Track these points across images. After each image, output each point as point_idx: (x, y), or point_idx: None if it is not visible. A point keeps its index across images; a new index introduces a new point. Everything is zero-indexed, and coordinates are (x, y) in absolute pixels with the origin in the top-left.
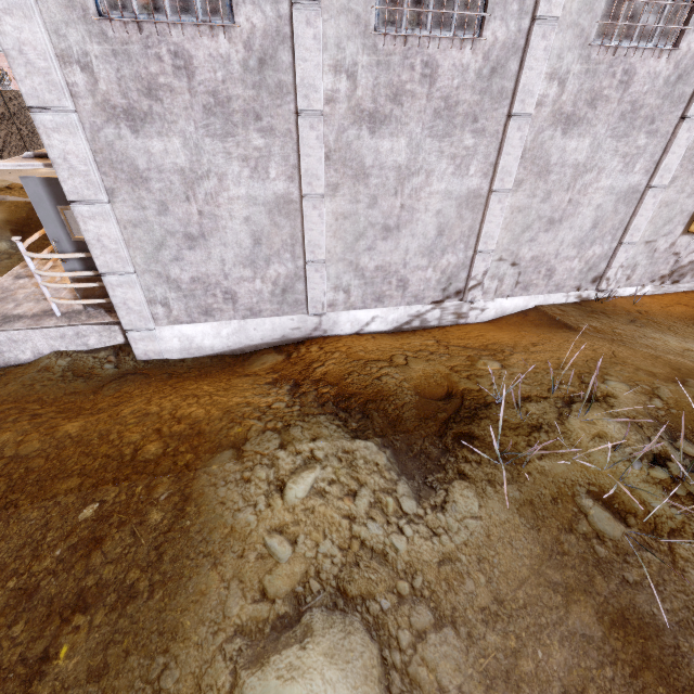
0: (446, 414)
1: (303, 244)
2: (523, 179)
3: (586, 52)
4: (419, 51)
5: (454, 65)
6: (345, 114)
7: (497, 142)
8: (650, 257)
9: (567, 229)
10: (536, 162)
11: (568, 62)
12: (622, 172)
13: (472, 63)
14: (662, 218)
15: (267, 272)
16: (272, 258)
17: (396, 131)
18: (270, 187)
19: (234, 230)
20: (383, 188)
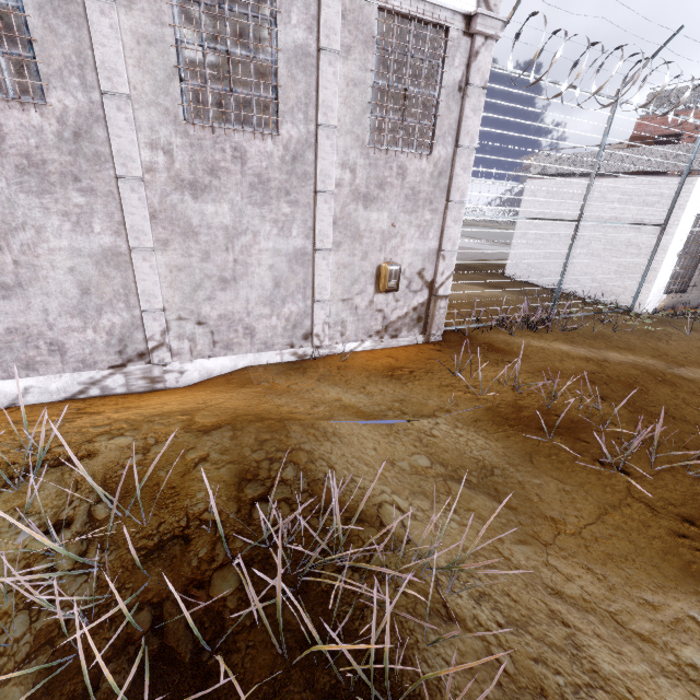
0: None
1: None
2: (168, 239)
3: (182, 128)
4: None
5: (24, 125)
6: None
7: (117, 202)
8: (354, 314)
9: (247, 288)
10: (175, 223)
11: (166, 135)
12: (281, 236)
13: (46, 125)
14: (347, 278)
15: None
16: None
17: None
18: None
19: None
20: None
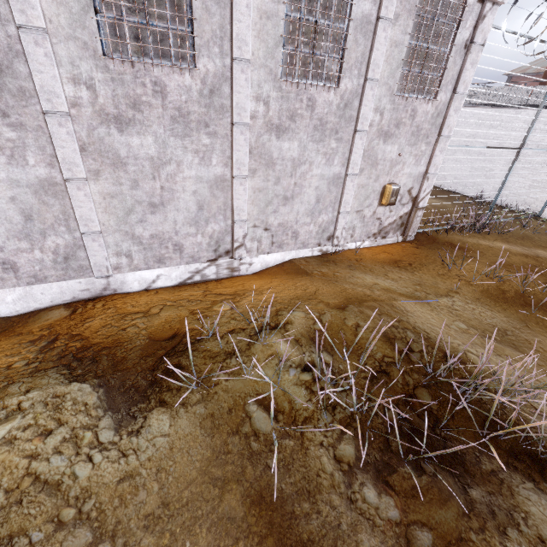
0: (164, 351)
1: (76, 219)
2: (256, 168)
3: (278, 84)
4: (146, 73)
5: (179, 86)
6: (92, 116)
7: (229, 142)
8: (362, 221)
9: (299, 203)
10: (262, 156)
11: (267, 90)
12: (327, 165)
13: (193, 85)
14: (362, 195)
15: (45, 243)
16: (48, 231)
17: (142, 131)
18: (31, 171)
19: (1, 208)
20: (141, 173)
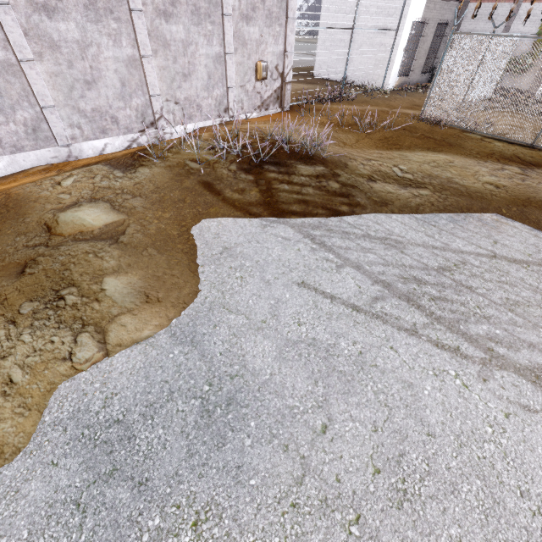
0: (134, 152)
1: (34, 95)
2: (157, 49)
3: None
4: None
5: None
6: (26, 5)
7: (131, 26)
8: (247, 95)
9: (196, 80)
10: (159, 39)
11: None
12: (209, 45)
13: None
14: (241, 72)
15: (16, 117)
16: (16, 107)
17: (65, 18)
18: None
19: None
20: (73, 55)
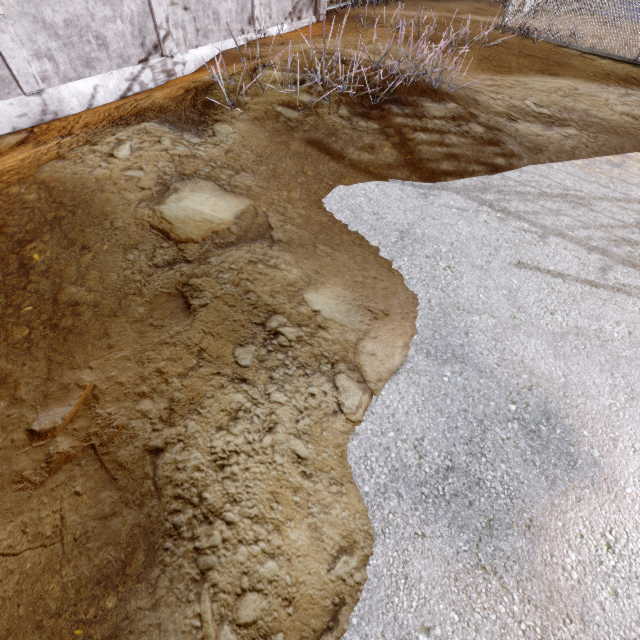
0: (190, 97)
1: None
2: None
3: None
4: None
5: None
6: None
7: None
8: None
9: None
10: None
11: None
12: None
13: None
14: None
15: None
16: None
17: None
18: None
19: None
20: None
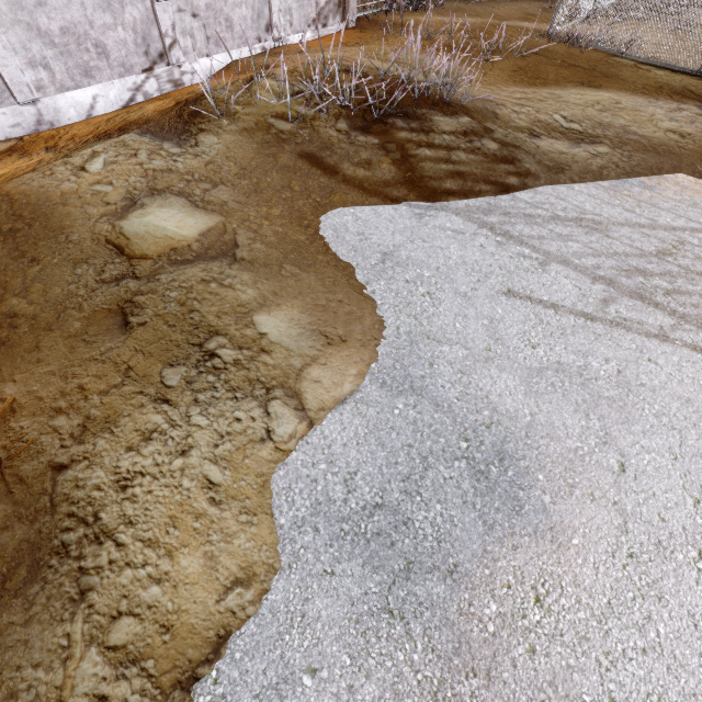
0: (178, 108)
1: None
2: None
3: None
4: None
5: None
6: None
7: None
8: None
9: None
10: None
11: None
12: None
13: None
14: None
15: None
16: None
17: None
18: None
19: None
20: None
